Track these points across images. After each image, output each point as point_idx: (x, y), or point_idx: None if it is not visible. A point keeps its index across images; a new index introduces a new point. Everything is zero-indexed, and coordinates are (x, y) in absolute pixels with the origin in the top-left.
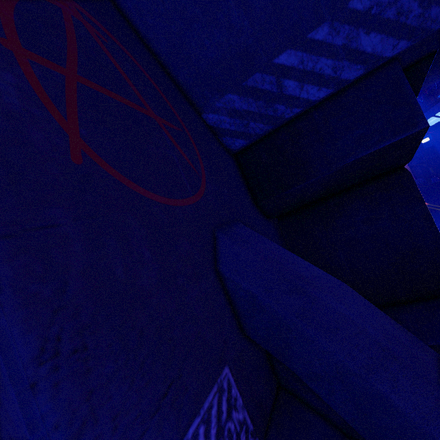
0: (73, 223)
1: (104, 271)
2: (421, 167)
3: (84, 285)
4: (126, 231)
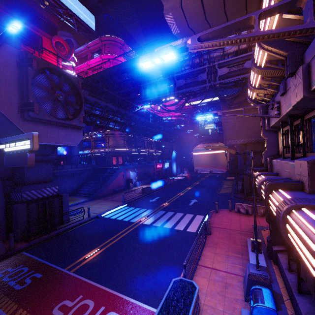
0: None
1: None
2: (229, 165)
3: None
4: None
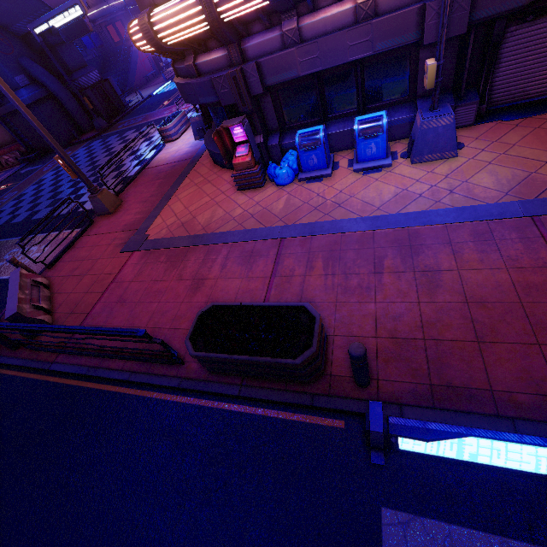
0: (1, 58)
1: (5, 62)
2: None
3: (5, 63)
4: (5, 59)
